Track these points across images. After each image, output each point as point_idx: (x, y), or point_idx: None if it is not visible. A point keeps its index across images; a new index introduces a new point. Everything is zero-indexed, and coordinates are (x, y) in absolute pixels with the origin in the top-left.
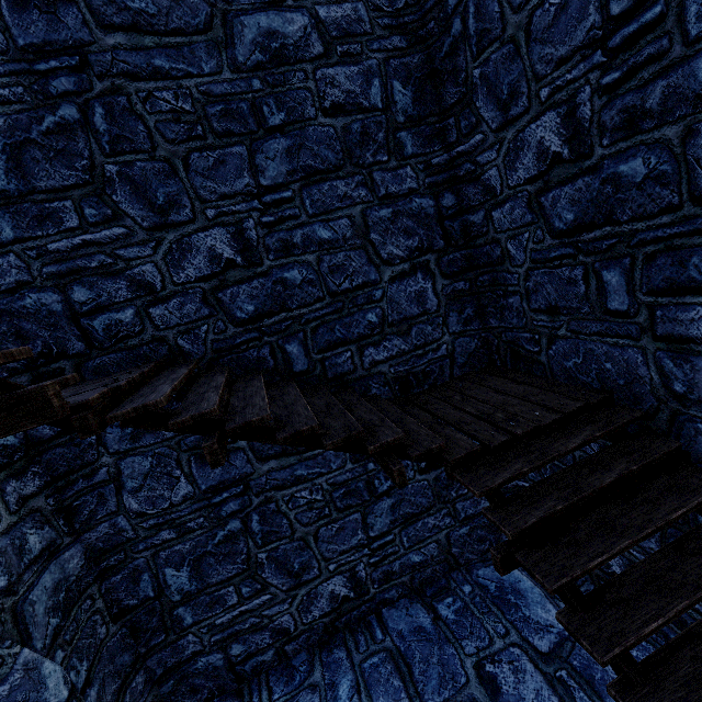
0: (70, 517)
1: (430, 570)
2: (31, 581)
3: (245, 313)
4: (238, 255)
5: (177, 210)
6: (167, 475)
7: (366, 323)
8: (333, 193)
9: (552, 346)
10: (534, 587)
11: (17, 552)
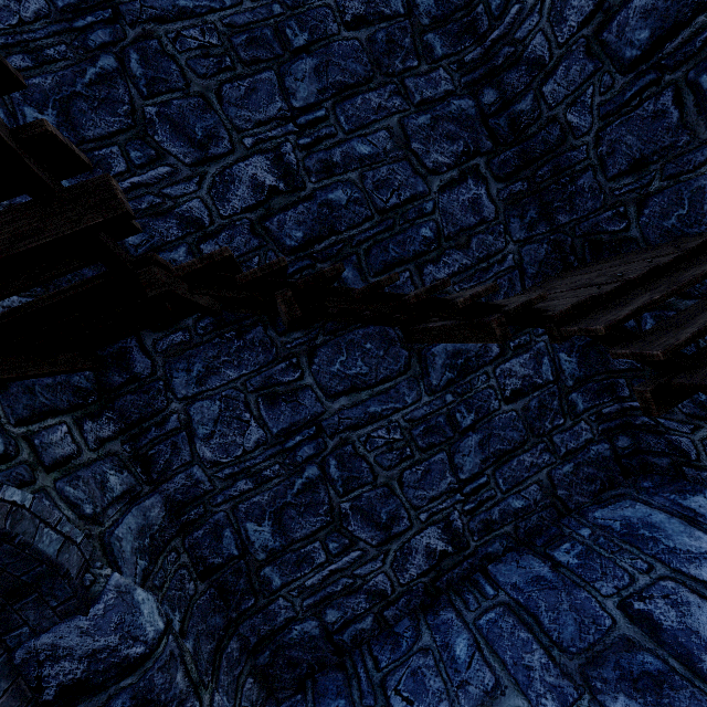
0: (147, 466)
1: (535, 518)
2: (115, 518)
3: (294, 240)
4: (280, 181)
5: (215, 142)
6: (236, 419)
7: (421, 238)
8: (367, 106)
9: (643, 210)
10: (671, 517)
11: (99, 486)
